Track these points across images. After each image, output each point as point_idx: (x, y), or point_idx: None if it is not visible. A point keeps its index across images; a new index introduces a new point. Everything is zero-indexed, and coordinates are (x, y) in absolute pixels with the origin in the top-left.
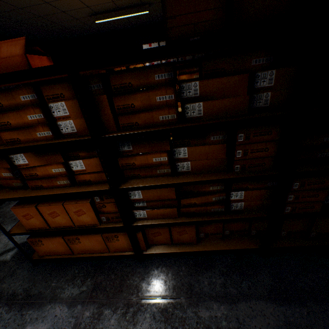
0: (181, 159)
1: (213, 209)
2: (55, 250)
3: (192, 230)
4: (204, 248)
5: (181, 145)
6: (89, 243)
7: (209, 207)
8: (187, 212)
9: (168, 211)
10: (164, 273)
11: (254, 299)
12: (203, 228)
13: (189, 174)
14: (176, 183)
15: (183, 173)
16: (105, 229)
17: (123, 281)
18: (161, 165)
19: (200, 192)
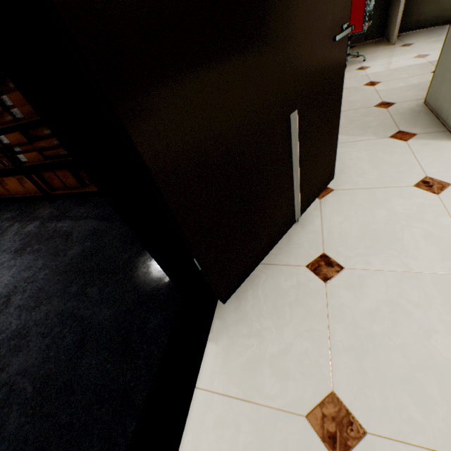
0: (12, 106)
1: (63, 153)
2: (0, 191)
3: (70, 175)
4: (85, 190)
5: (1, 93)
6: (14, 185)
7: (59, 150)
8: (50, 156)
9: (36, 154)
10: (59, 207)
11: (91, 219)
12: (83, 175)
13: (26, 120)
14: (11, 126)
15: (22, 119)
16: (8, 170)
17: (35, 211)
18: (4, 113)
19: (43, 136)
